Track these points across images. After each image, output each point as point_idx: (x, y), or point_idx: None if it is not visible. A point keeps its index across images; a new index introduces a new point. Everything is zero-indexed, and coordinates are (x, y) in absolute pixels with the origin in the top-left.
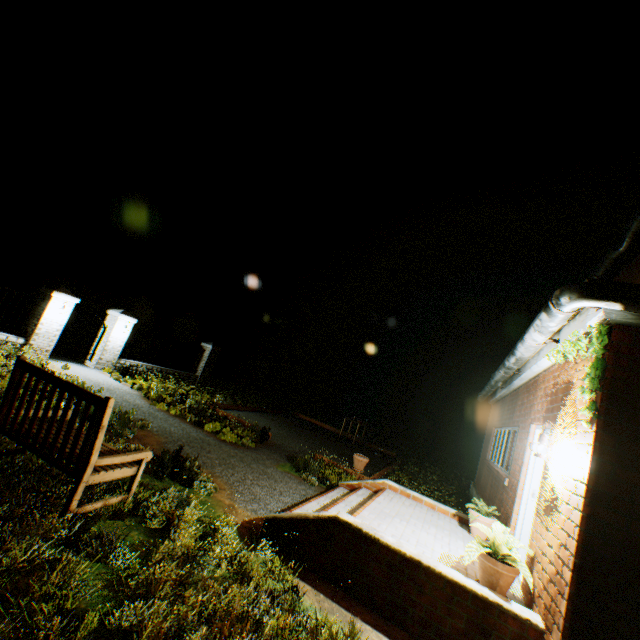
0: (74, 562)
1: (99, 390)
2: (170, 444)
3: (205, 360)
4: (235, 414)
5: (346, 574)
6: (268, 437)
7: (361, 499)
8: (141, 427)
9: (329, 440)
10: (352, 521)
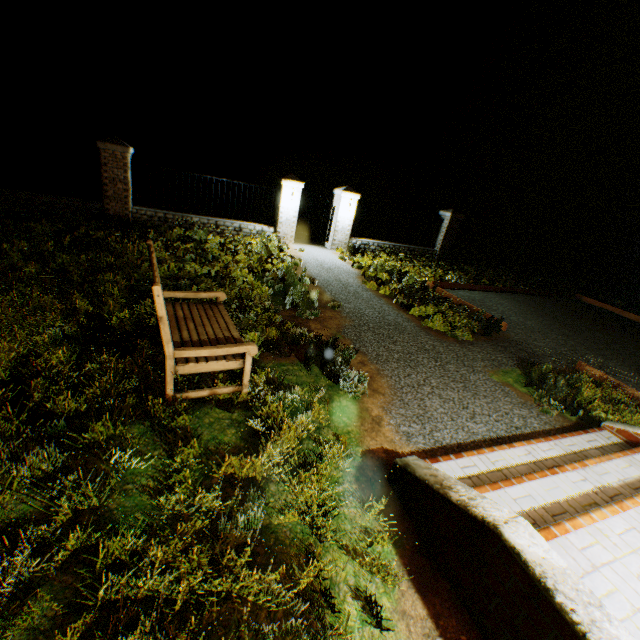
0: (126, 456)
1: (304, 270)
2: (350, 329)
3: (443, 232)
4: (464, 296)
5: (503, 638)
6: (498, 329)
7: (636, 474)
8: (331, 308)
9: (624, 341)
10: (533, 558)
